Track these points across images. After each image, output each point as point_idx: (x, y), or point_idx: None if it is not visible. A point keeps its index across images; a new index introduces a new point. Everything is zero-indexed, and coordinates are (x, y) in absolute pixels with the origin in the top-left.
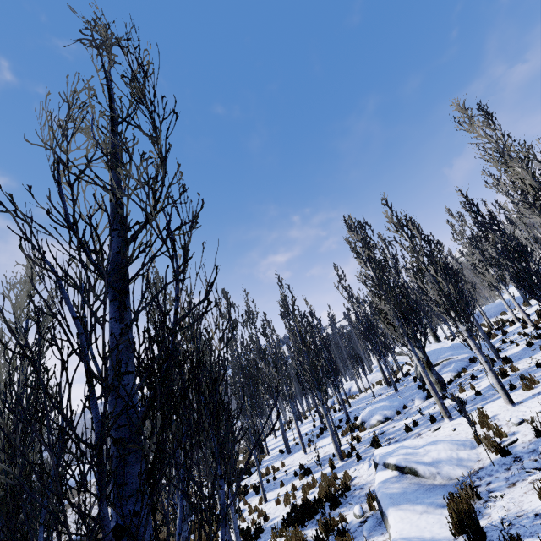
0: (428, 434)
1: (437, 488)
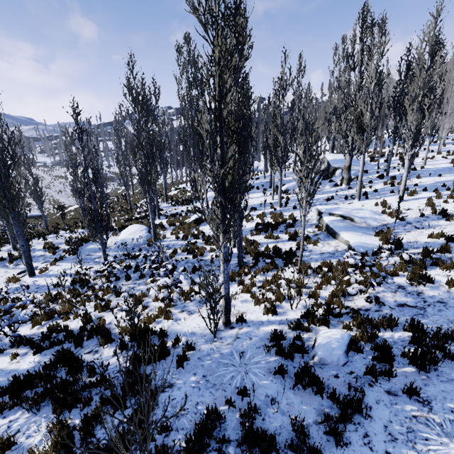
0: (344, 205)
1: (363, 228)
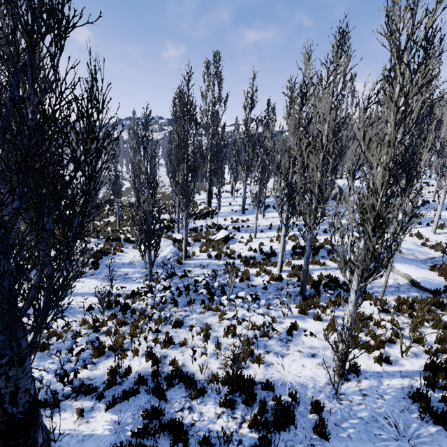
0: None
1: (412, 260)
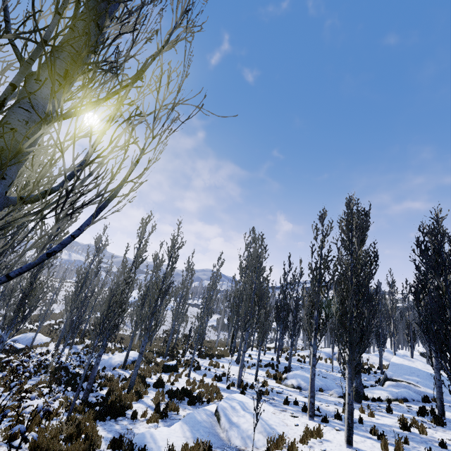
0: (285, 415)
1: (216, 437)
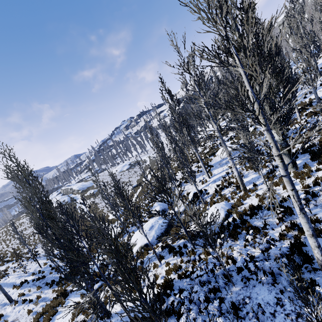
0: None
1: None
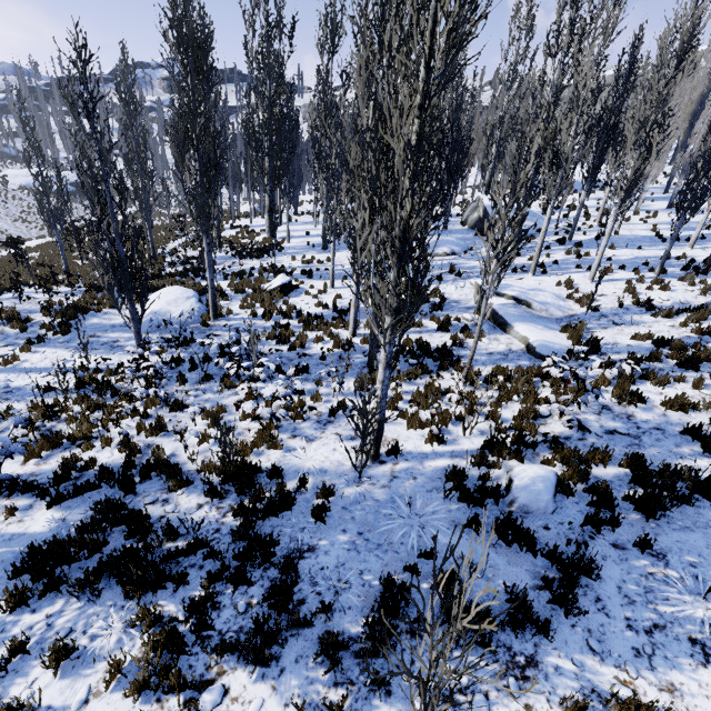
0: (513, 281)
1: (544, 318)
